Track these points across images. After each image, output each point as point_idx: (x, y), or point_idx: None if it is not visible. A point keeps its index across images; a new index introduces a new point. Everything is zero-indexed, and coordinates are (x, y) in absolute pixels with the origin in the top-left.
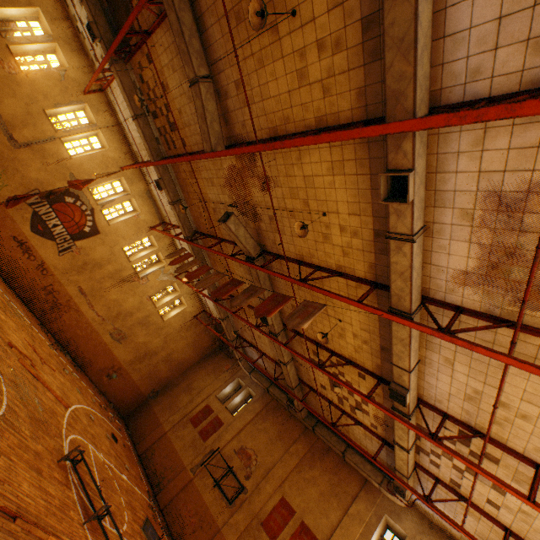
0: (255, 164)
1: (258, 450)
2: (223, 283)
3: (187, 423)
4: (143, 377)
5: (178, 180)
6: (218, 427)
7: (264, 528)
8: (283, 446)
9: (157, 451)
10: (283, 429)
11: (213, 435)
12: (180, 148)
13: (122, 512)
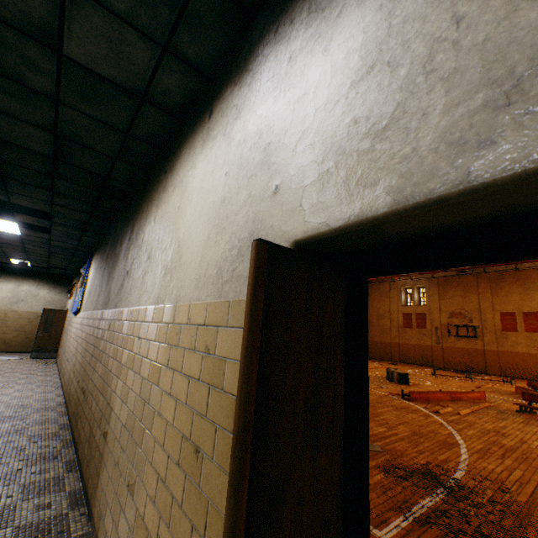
0: None
1: (461, 307)
2: None
3: (404, 330)
4: None
5: None
6: (424, 317)
7: (505, 331)
8: (473, 293)
9: (406, 353)
10: (462, 286)
11: (426, 322)
12: None
13: (455, 375)
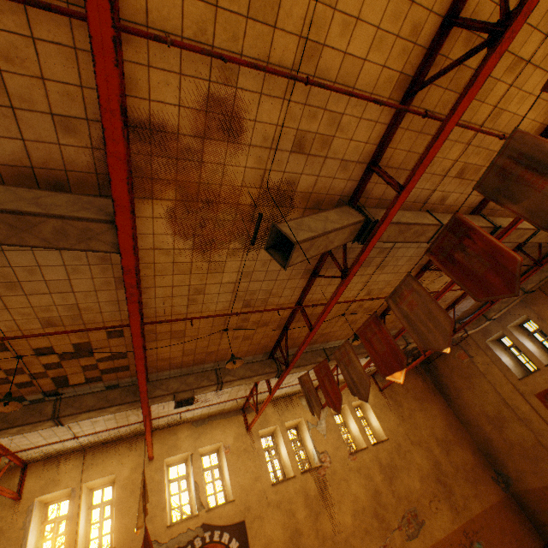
0: (172, 135)
1: None
2: (355, 330)
3: None
4: (476, 495)
5: (183, 366)
6: None
7: None
8: None
9: None
10: None
11: None
12: (126, 346)
13: None
